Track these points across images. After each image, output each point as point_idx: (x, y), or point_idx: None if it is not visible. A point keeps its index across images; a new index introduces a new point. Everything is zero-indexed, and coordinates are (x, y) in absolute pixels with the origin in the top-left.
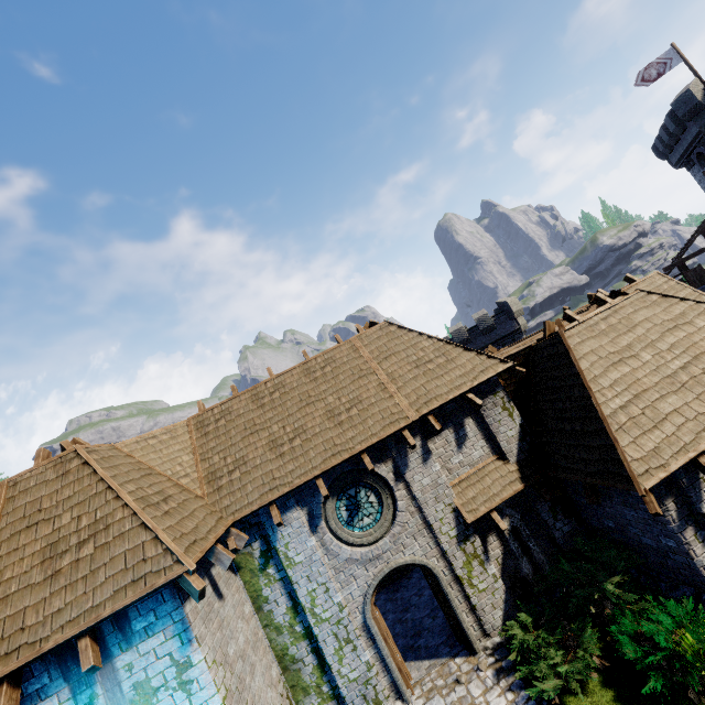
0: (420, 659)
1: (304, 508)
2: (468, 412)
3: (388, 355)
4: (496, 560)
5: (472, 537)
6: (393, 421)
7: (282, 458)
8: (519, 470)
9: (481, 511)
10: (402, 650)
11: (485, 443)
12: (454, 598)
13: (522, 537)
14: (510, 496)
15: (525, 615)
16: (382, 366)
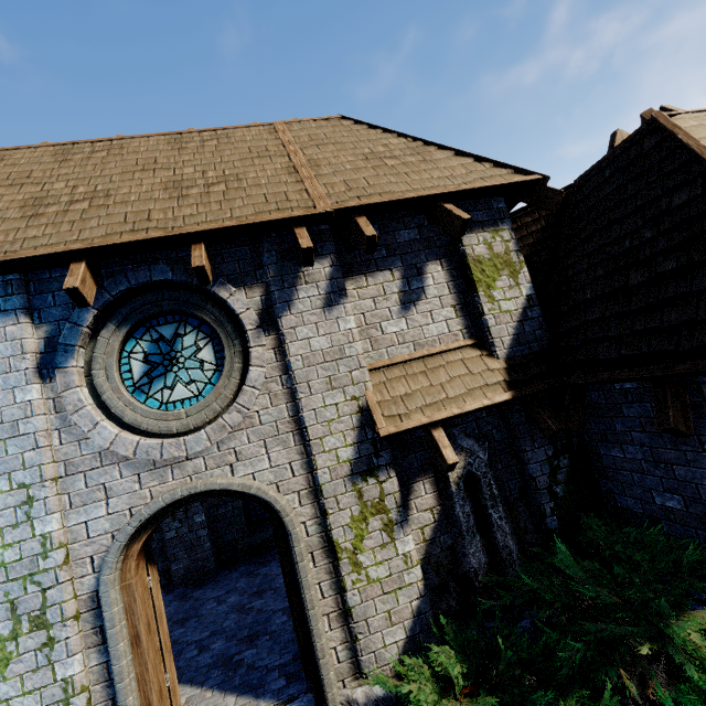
0: (225, 689)
1: (42, 325)
2: (438, 253)
3: (323, 143)
4: (420, 529)
5: (382, 470)
6: (284, 209)
7: (31, 220)
8: (507, 371)
9: (414, 420)
10: (210, 661)
11: (454, 313)
12: (311, 584)
13: (482, 497)
14: (480, 405)
15: (452, 653)
16: (306, 151)
